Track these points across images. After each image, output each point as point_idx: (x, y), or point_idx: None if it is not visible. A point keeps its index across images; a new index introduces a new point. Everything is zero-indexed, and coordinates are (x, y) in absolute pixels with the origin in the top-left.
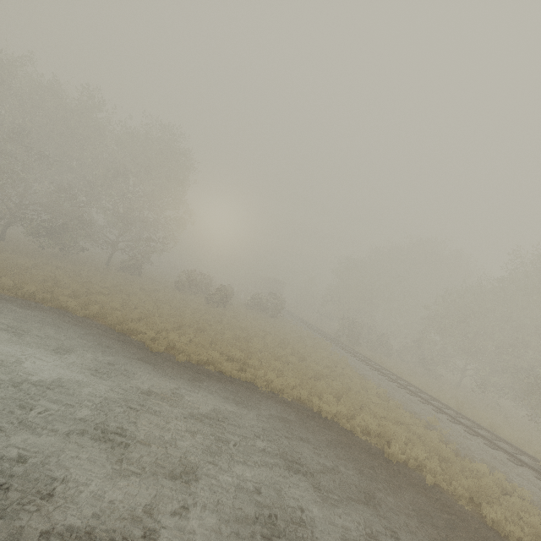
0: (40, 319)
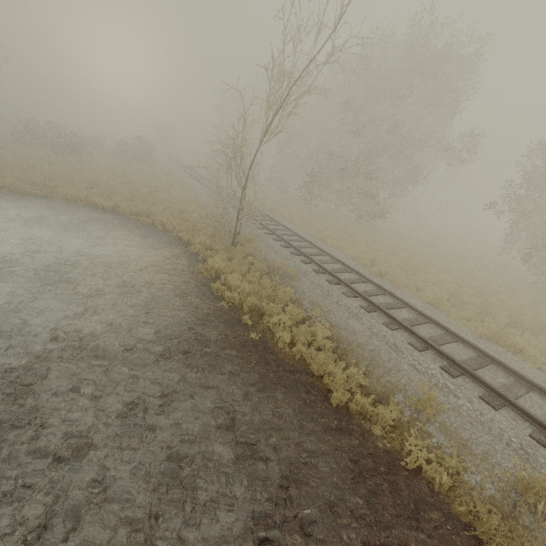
0: None
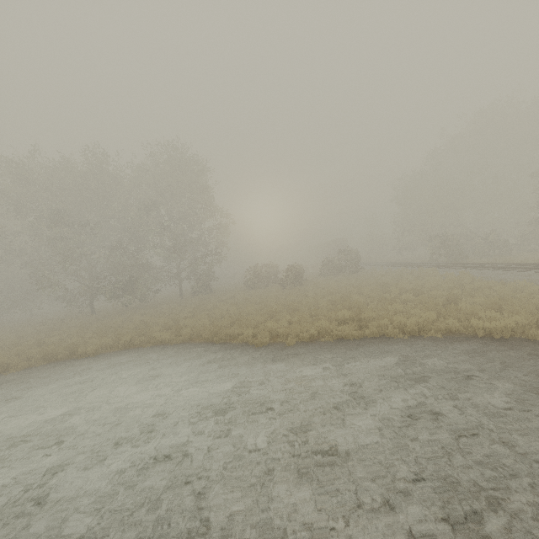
0: (146, 360)
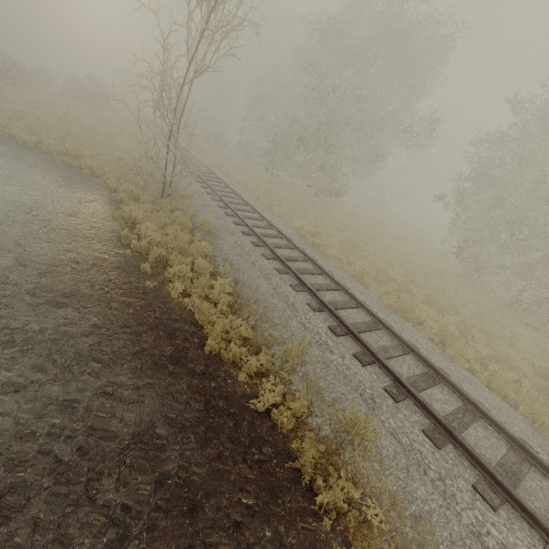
0: None
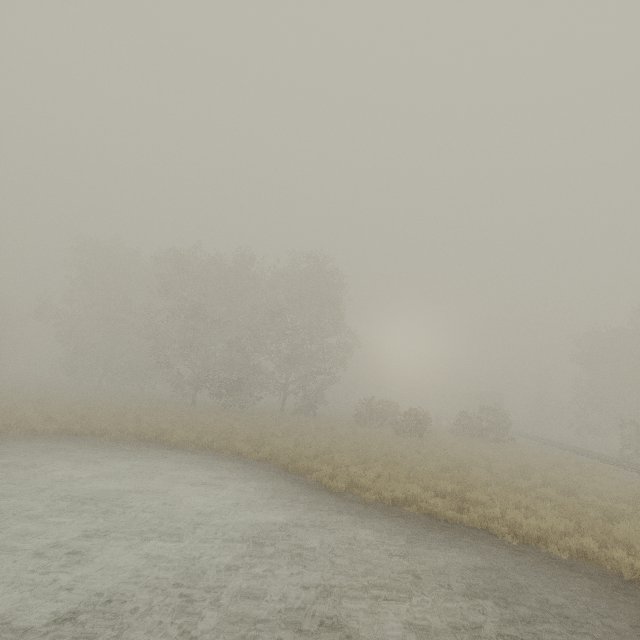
0: (216, 466)
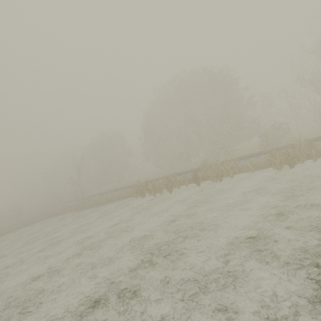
0: None
